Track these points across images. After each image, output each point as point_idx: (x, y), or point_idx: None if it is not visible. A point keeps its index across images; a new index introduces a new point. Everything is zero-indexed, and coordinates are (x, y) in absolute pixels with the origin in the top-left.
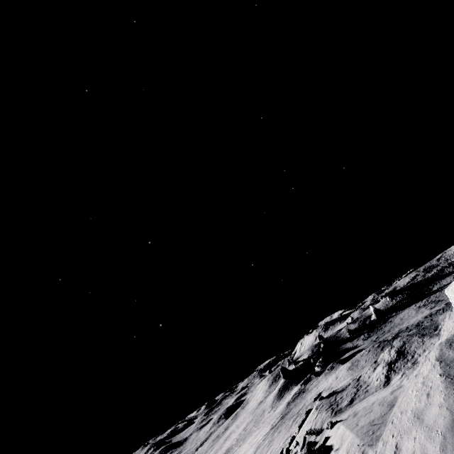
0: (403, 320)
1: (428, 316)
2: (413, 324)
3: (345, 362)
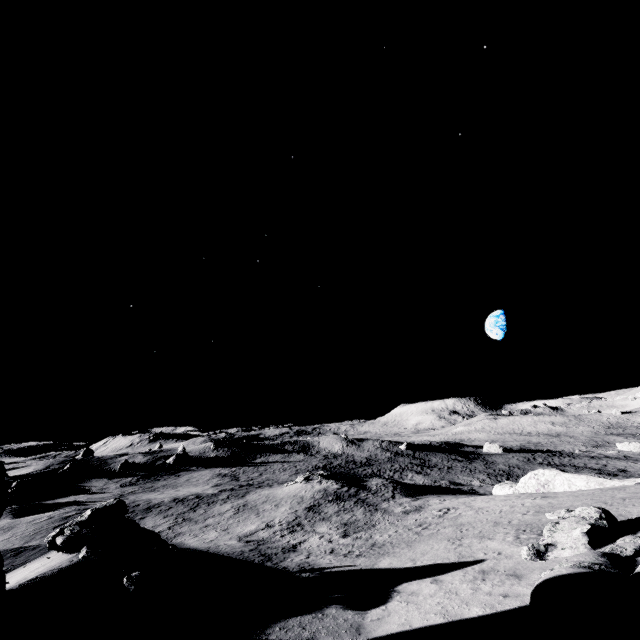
0: (187, 482)
1: (177, 500)
2: (151, 503)
3: (24, 516)
